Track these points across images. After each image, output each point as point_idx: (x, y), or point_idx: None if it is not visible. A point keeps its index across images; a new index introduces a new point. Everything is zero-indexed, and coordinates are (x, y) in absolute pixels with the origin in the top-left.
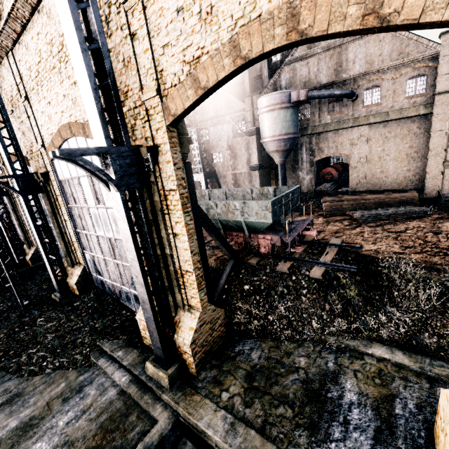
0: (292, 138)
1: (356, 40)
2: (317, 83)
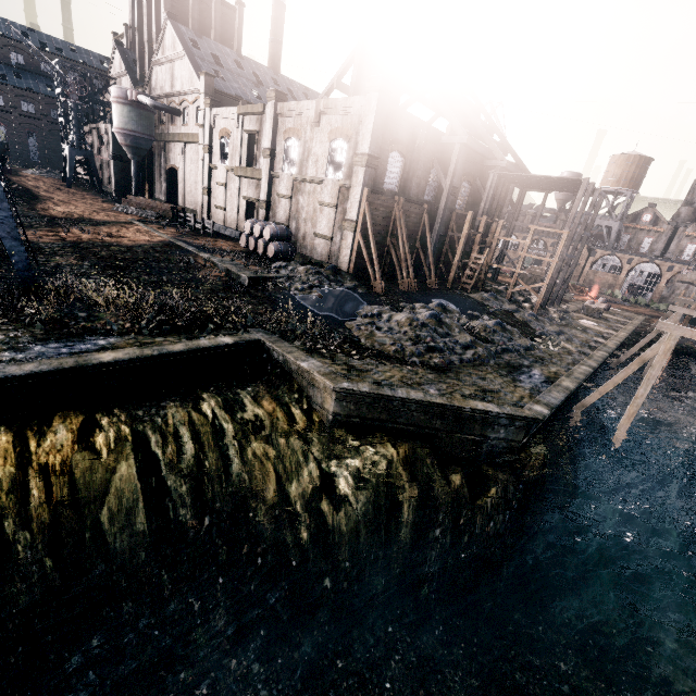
0: (132, 136)
1: (177, 60)
2: (165, 91)
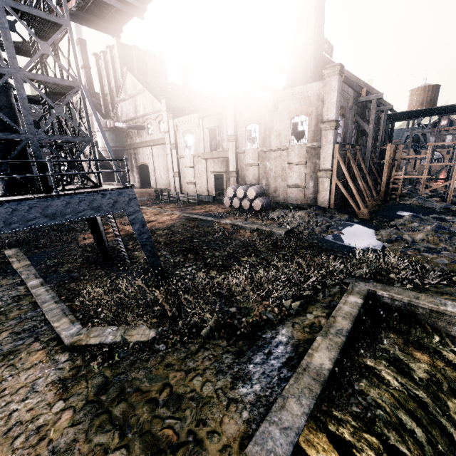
0: (113, 150)
1: (138, 94)
2: (130, 116)
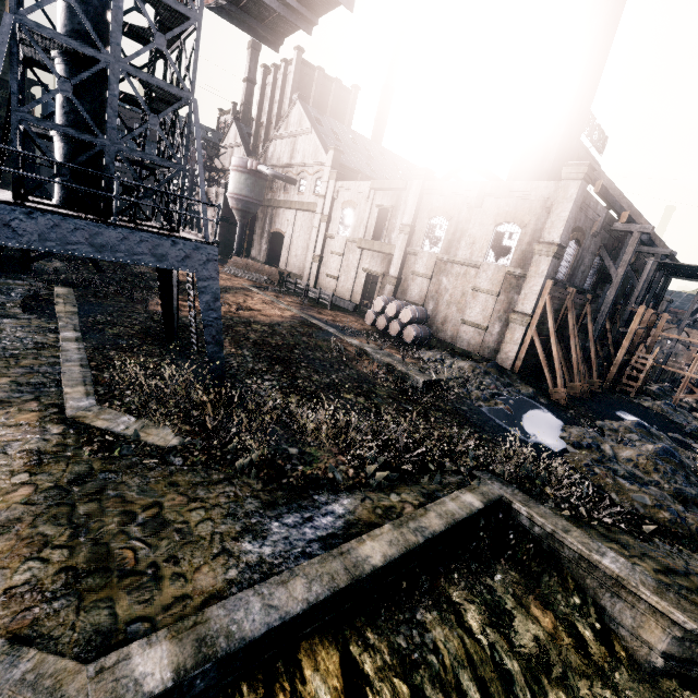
0: (244, 201)
1: (302, 135)
2: (282, 162)
